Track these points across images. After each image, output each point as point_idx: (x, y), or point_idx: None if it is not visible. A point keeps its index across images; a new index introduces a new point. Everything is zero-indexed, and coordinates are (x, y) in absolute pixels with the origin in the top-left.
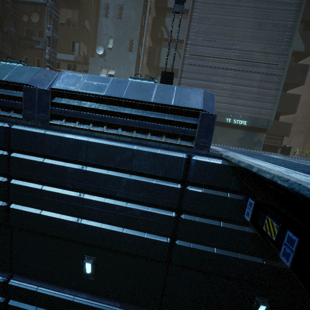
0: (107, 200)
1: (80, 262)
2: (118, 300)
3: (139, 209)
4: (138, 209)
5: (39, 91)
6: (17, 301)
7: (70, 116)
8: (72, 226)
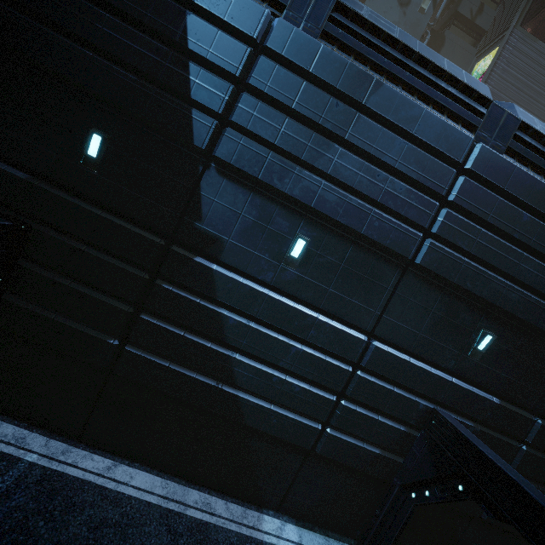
0: None
1: (472, 336)
2: (496, 392)
3: None
4: None
5: (508, 116)
6: (368, 374)
7: (528, 158)
8: (497, 285)
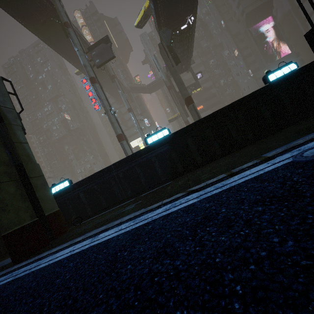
0: None
1: None
2: None
3: None
4: None
5: None
6: None
7: None
8: None
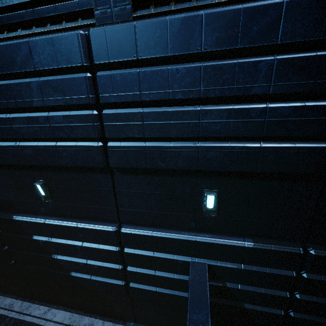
0: (235, 106)
1: (198, 199)
2: (250, 235)
3: (289, 106)
4: (286, 107)
5: None
6: (132, 249)
7: None
8: (188, 153)
